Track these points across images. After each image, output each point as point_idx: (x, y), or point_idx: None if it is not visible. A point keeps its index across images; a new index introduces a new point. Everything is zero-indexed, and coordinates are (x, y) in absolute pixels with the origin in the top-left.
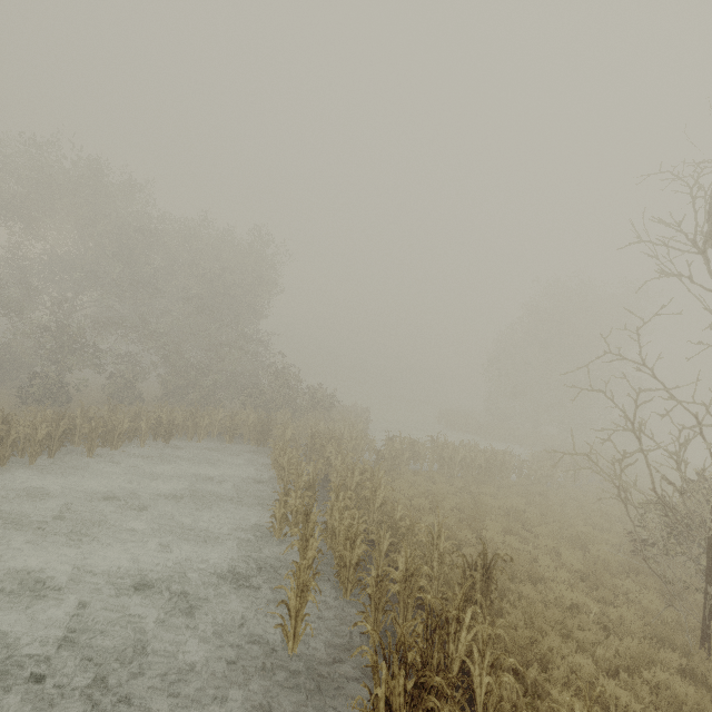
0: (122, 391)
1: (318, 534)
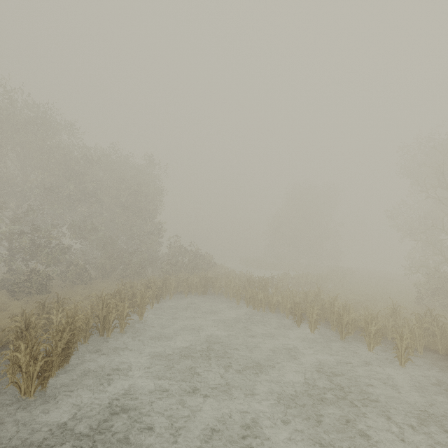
0: (78, 274)
1: (318, 327)
